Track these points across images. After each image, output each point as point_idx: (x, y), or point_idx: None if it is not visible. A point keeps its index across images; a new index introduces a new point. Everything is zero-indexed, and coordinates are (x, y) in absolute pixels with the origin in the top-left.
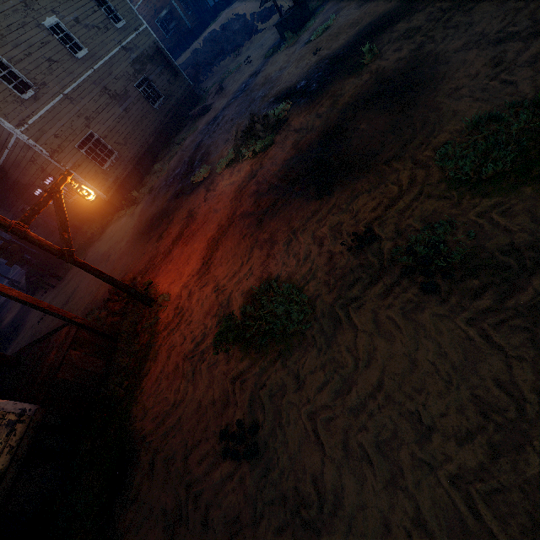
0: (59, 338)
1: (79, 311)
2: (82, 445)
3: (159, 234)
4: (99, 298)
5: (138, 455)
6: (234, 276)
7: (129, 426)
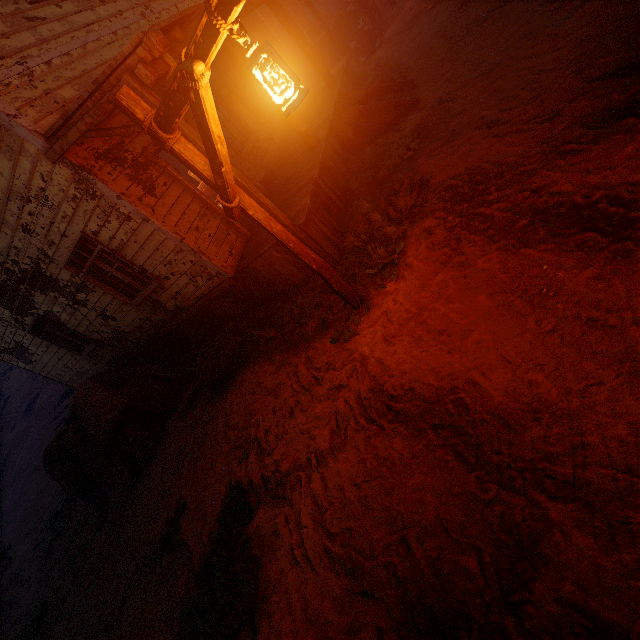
0: (296, 205)
1: (438, 93)
2: (253, 316)
3: (633, 96)
4: (450, 111)
5: (221, 398)
6: (316, 509)
7: (242, 369)
